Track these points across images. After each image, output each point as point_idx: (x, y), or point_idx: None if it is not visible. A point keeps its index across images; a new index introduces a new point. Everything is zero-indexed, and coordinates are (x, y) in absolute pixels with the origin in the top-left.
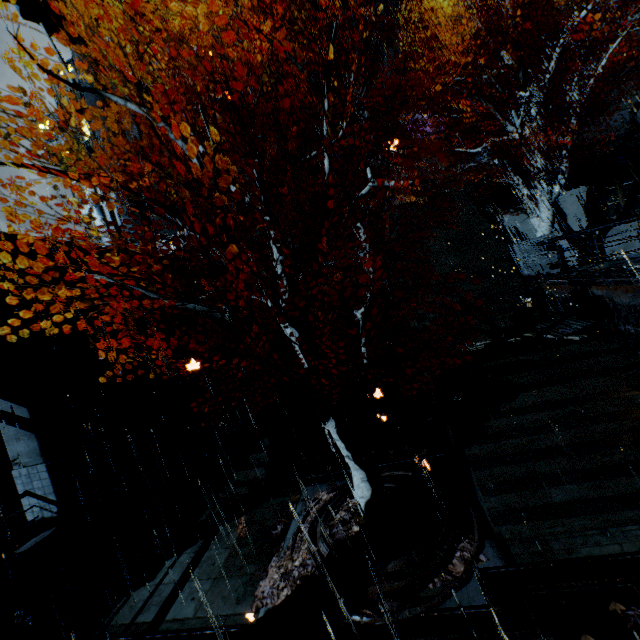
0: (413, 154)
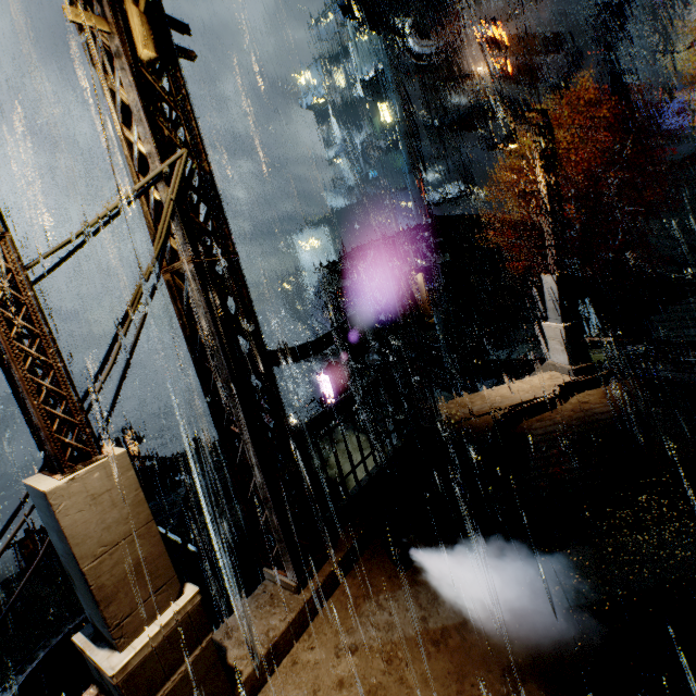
0: (689, 105)
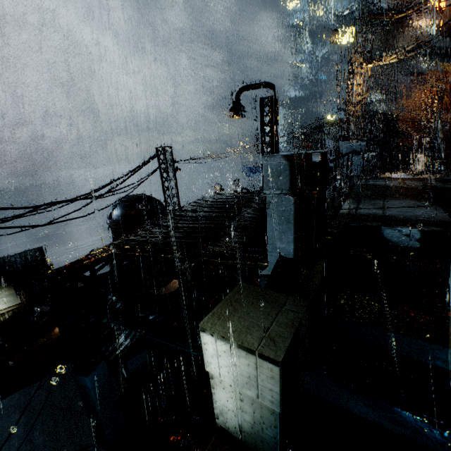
0: None
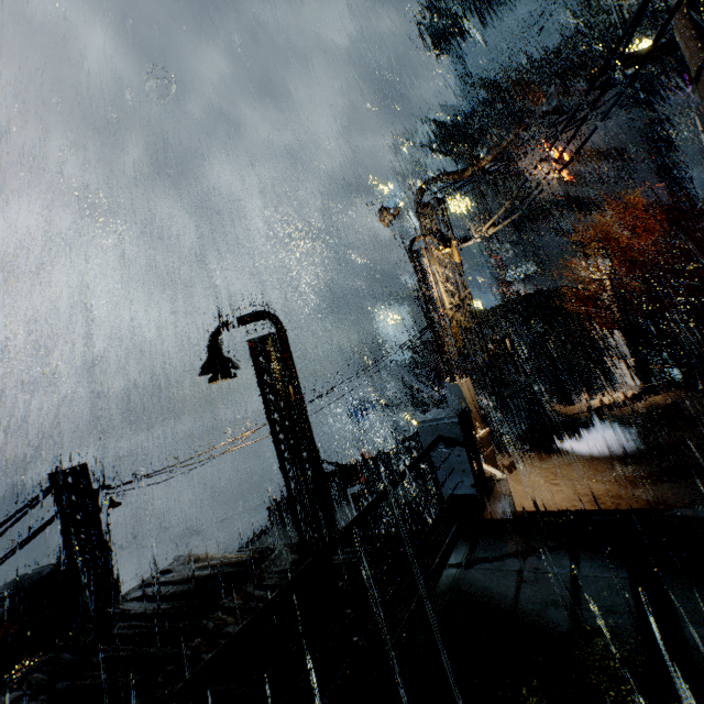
0: None
